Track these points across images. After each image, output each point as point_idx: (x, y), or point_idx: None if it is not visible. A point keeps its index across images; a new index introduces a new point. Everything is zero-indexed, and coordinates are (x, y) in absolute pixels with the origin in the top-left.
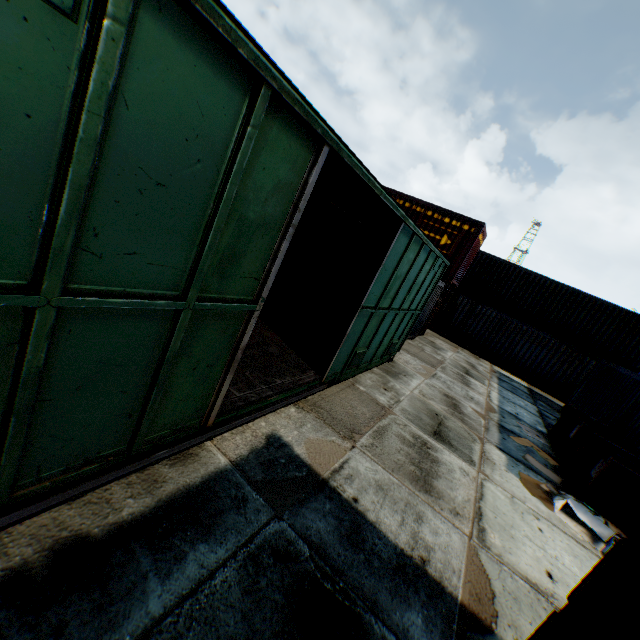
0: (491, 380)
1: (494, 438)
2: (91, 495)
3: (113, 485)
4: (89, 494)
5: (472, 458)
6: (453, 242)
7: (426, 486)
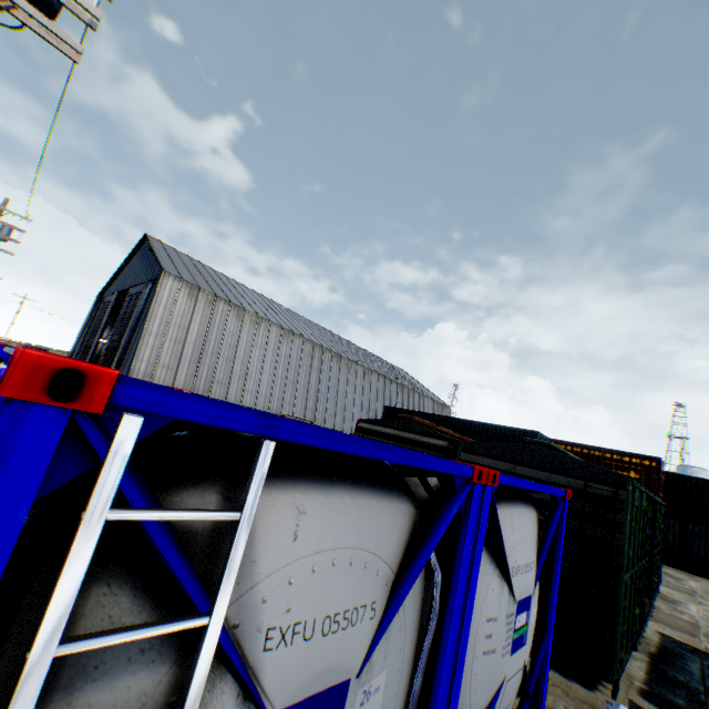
0: None
1: None
2: None
3: None
4: None
5: None
6: (640, 475)
7: None
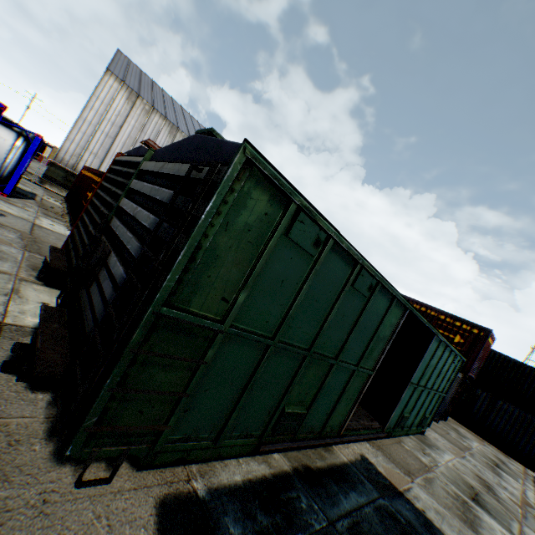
0: (525, 480)
1: (532, 525)
2: (303, 451)
3: (308, 450)
4: (302, 450)
5: (510, 529)
6: (465, 341)
7: (472, 527)
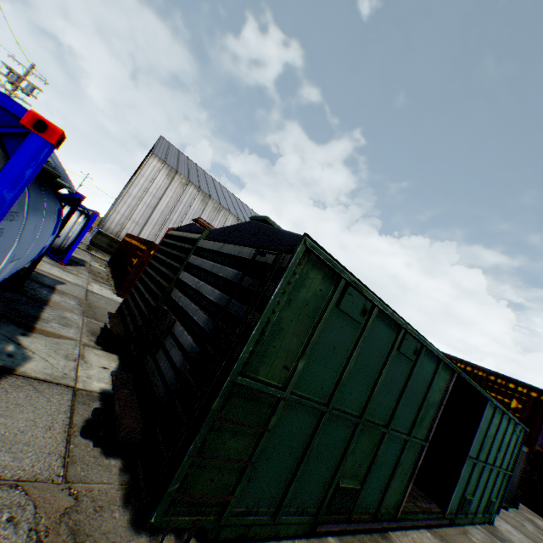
0: None
1: None
2: (358, 535)
3: (363, 535)
4: (357, 534)
5: None
6: (523, 406)
7: None
